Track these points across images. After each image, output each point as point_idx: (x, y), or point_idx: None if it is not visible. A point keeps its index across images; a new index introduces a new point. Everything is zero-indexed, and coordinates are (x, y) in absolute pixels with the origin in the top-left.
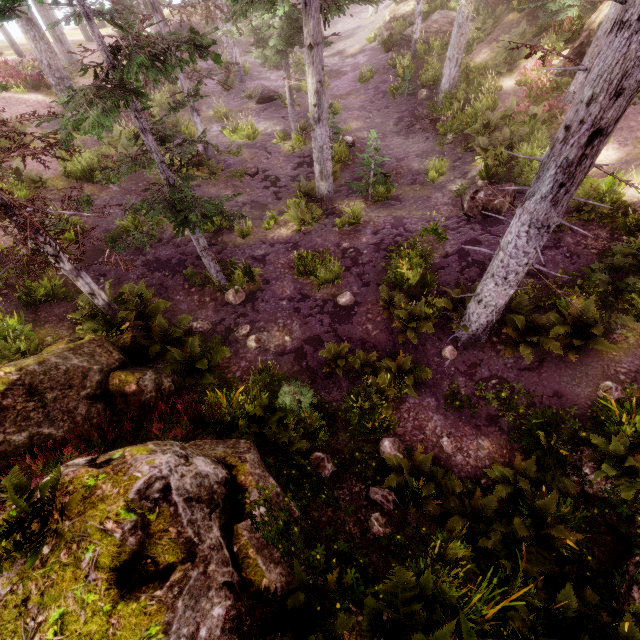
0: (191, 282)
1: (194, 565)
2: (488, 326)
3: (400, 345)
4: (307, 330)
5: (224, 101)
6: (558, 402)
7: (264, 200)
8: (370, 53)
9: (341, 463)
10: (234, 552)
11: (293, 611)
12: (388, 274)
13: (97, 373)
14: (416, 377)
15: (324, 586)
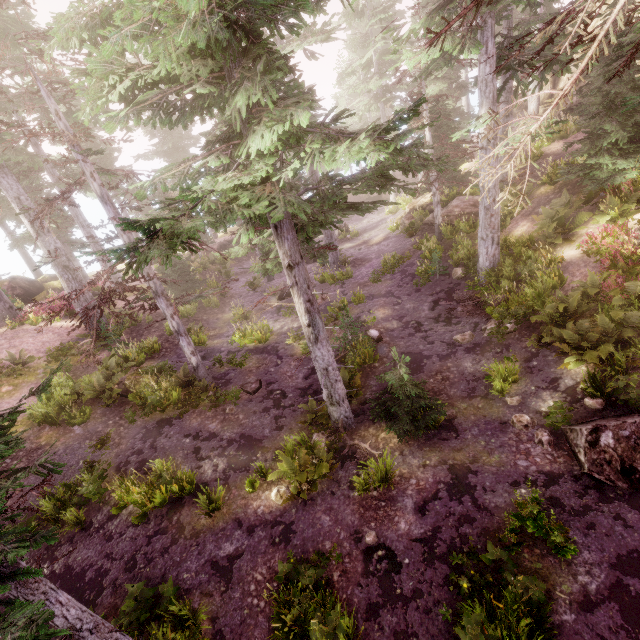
0: None
1: None
2: None
3: None
4: None
5: (248, 300)
6: None
7: (259, 432)
8: (394, 239)
9: None
10: None
11: None
12: None
13: None
14: None
15: None
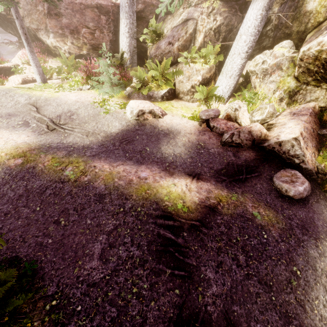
0: None
1: None
2: None
3: None
4: None
5: None
6: None
7: None
8: None
9: None
10: None
11: None
12: None
13: None
14: None
15: None
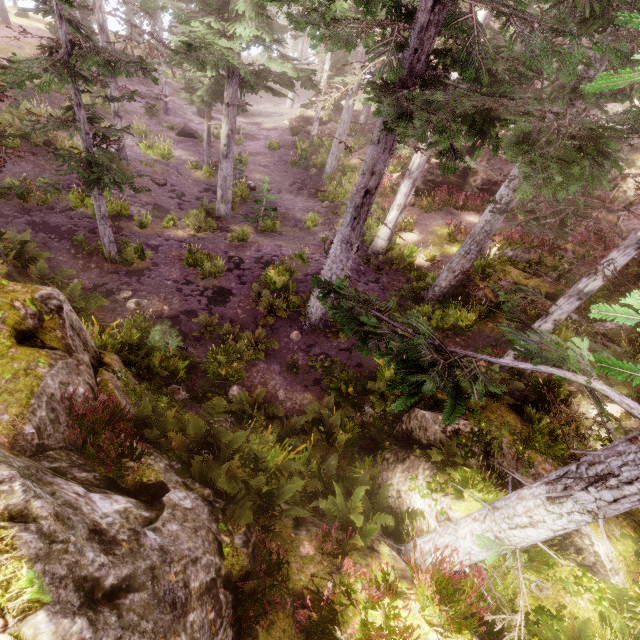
0: (79, 248)
1: (71, 357)
2: (323, 318)
3: (261, 327)
4: (186, 305)
5: (145, 123)
6: (358, 370)
7: (167, 206)
8: (281, 133)
9: (194, 398)
10: (97, 381)
11: (137, 420)
12: (261, 277)
13: None
14: (267, 346)
15: (163, 419)
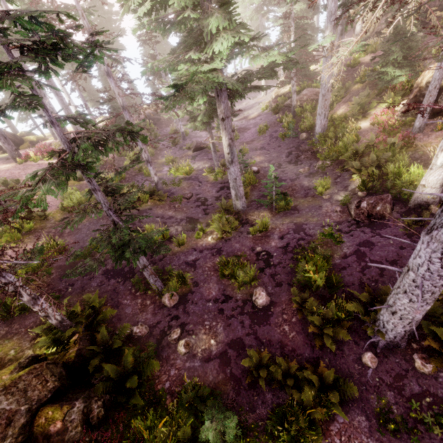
0: (136, 287)
1: None
2: (406, 334)
3: (318, 349)
4: (230, 332)
5: (172, 152)
6: None
7: (196, 216)
8: (264, 116)
9: None
10: None
11: None
12: (297, 276)
13: (23, 415)
14: (341, 392)
15: None
